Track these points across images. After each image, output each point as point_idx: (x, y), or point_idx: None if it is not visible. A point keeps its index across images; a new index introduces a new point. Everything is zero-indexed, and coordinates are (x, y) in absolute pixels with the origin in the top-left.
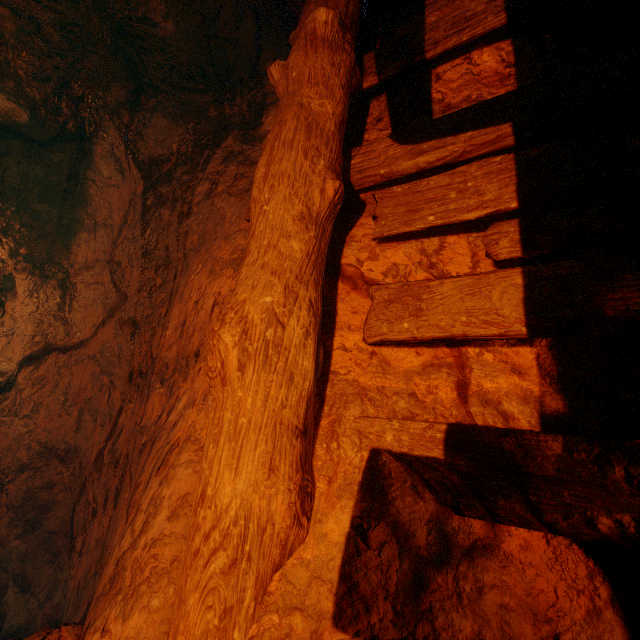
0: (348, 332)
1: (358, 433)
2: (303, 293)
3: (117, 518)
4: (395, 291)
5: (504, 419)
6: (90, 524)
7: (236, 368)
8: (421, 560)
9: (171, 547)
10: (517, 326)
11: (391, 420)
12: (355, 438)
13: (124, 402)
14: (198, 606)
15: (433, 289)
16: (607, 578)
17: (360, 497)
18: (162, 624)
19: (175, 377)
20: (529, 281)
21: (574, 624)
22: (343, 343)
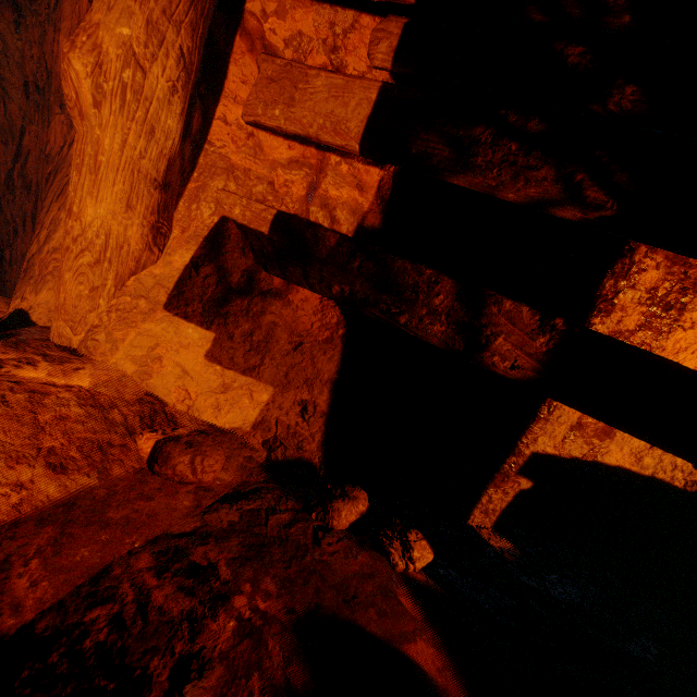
0: (233, 104)
1: (216, 202)
2: (172, 37)
3: None
4: (279, 69)
5: (332, 222)
6: (14, 241)
7: (91, 104)
8: (231, 290)
9: None
10: (354, 142)
11: (242, 198)
12: (213, 205)
13: (25, 121)
14: (73, 281)
15: (310, 80)
16: (347, 327)
17: (202, 246)
18: None
19: None
20: (380, 100)
21: (315, 341)
22: (225, 115)
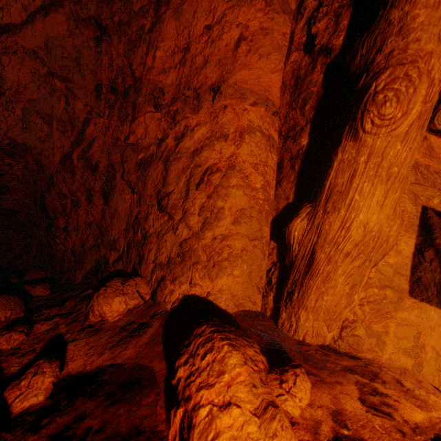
0: None
1: (413, 194)
2: None
3: (116, 212)
4: None
5: None
6: (72, 211)
7: (410, 123)
8: None
9: (239, 242)
10: None
11: None
12: (412, 197)
13: (90, 115)
14: (342, 283)
15: None
16: None
17: (419, 234)
18: (243, 284)
19: (177, 106)
20: None
21: None
22: None
